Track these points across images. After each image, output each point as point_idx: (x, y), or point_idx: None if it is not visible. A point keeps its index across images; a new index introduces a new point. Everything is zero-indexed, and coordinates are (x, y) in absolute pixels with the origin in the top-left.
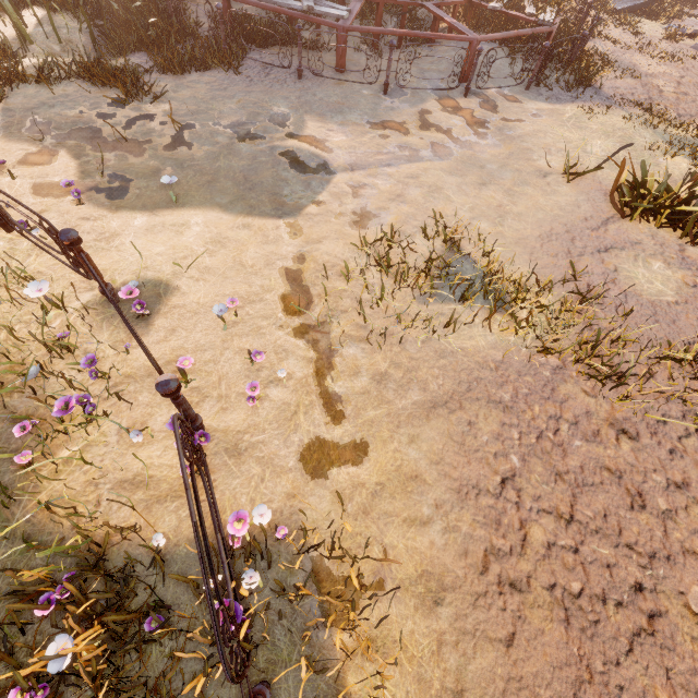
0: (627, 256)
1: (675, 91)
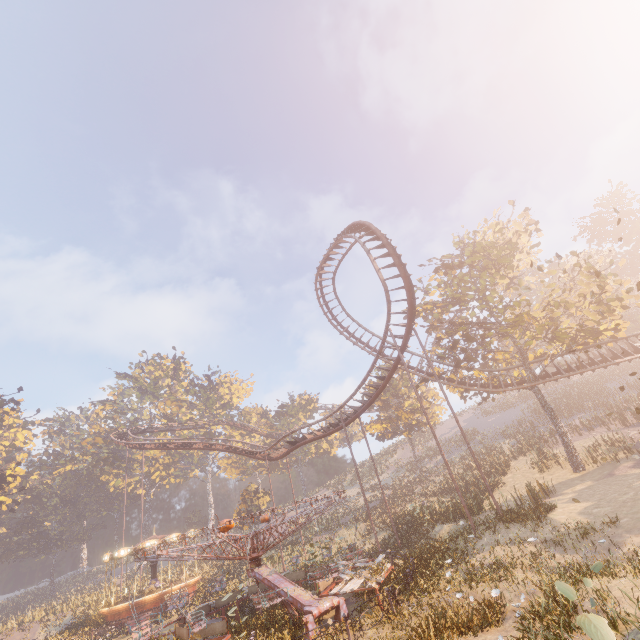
0: None
1: None
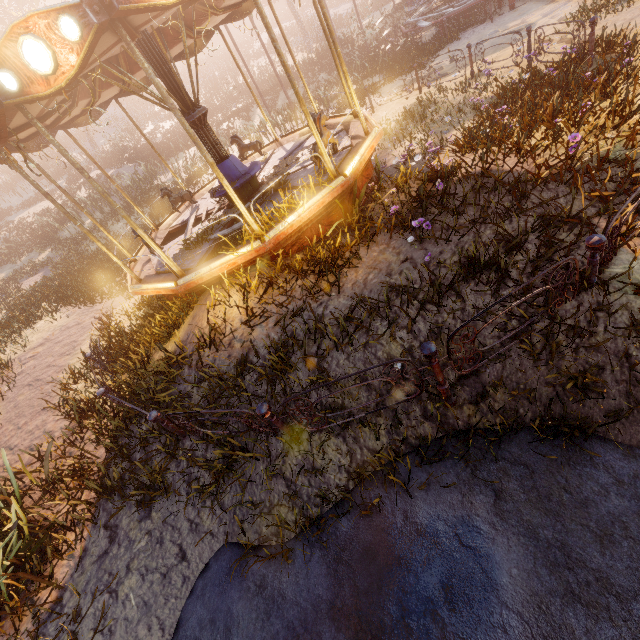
0: None
1: None
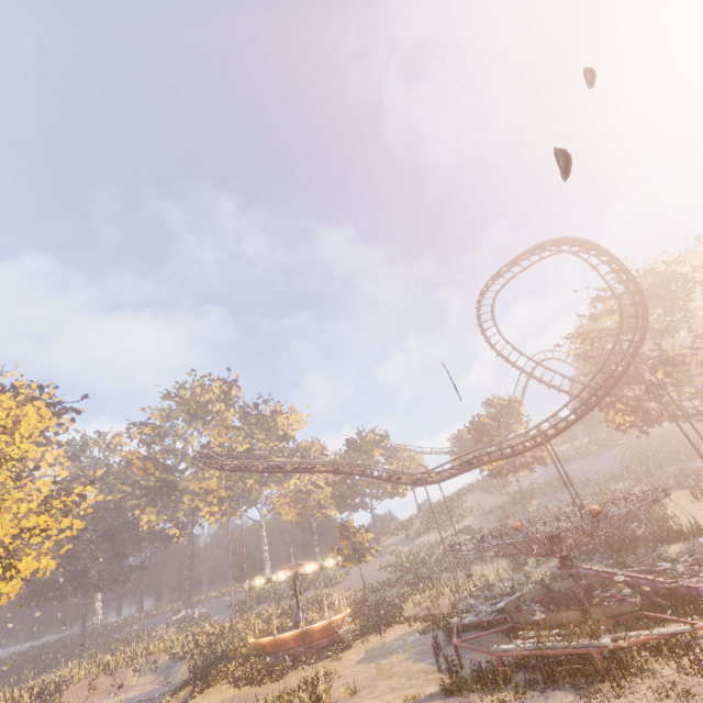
0: None
1: None
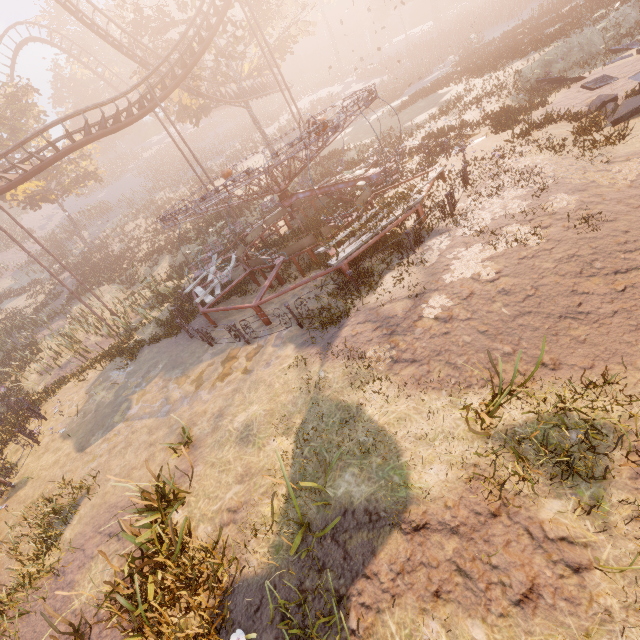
0: (112, 548)
1: (441, 314)
